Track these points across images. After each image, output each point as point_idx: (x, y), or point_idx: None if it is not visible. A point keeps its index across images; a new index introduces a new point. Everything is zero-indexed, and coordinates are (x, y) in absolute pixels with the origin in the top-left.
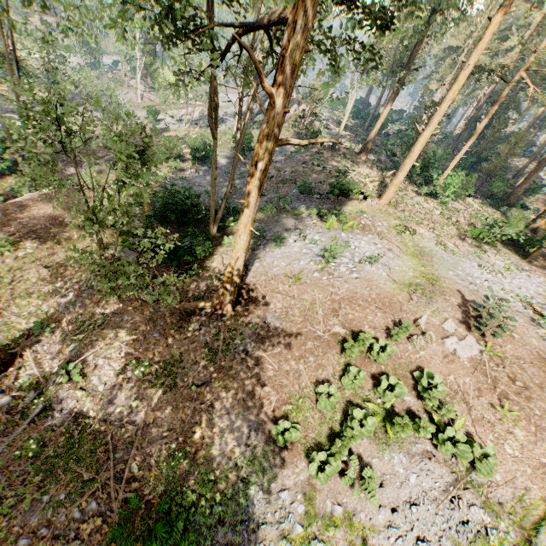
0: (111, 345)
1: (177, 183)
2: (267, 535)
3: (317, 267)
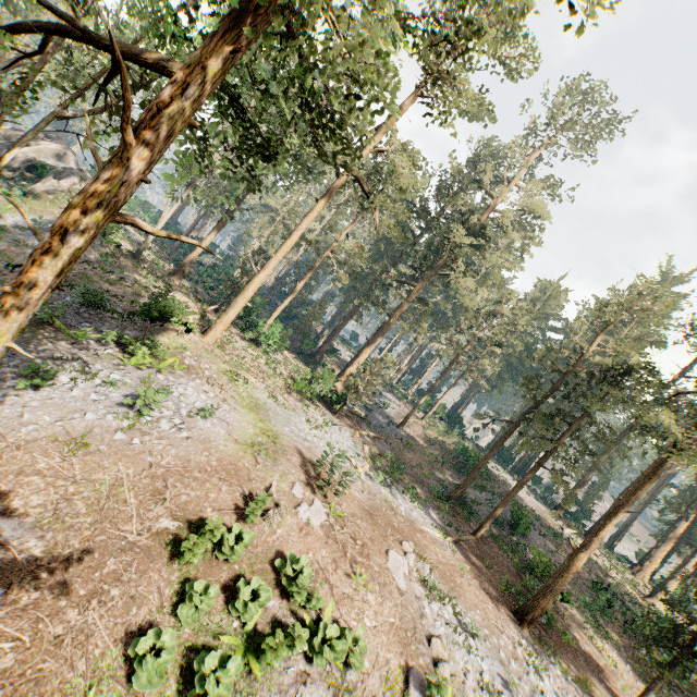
0: None
1: None
2: None
3: (122, 423)
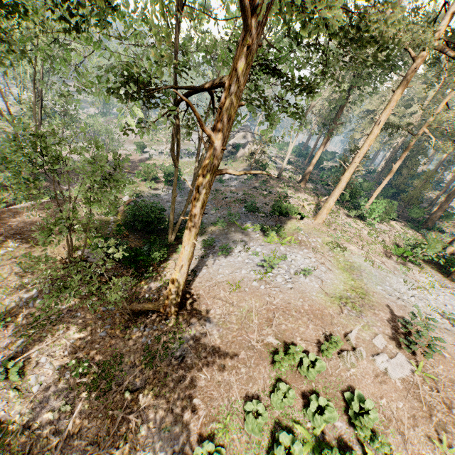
0: (58, 342)
1: (149, 199)
2: None
3: (257, 276)
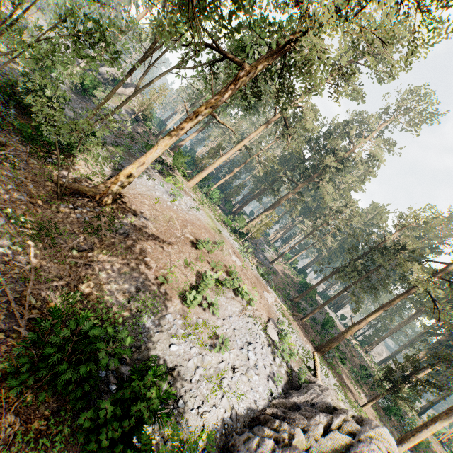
0: None
1: (9, 70)
2: (161, 338)
3: (168, 200)
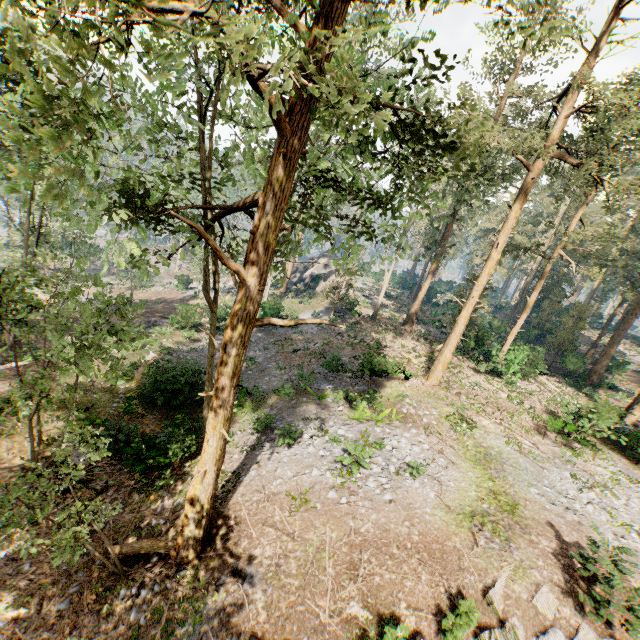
0: None
1: (185, 355)
2: None
3: (335, 480)
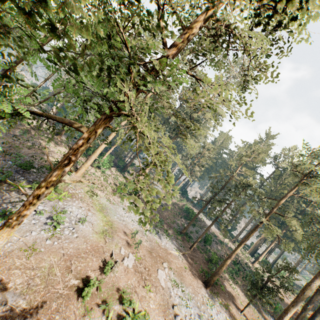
0: None
1: None
2: None
3: (48, 235)
